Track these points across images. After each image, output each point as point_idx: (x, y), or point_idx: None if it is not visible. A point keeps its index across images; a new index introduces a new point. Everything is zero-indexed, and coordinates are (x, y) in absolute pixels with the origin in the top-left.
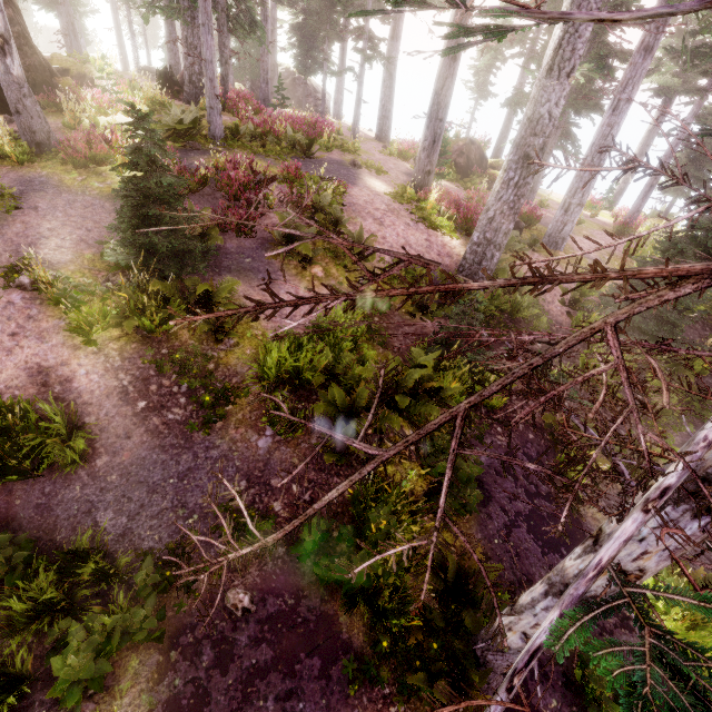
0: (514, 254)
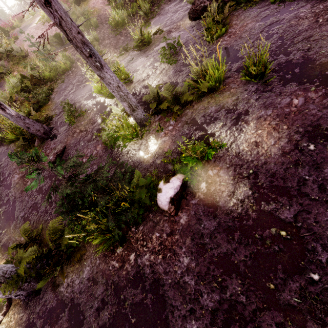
0: (86, 1)
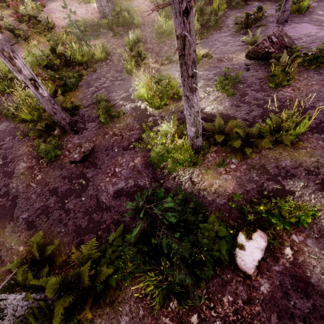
0: None
